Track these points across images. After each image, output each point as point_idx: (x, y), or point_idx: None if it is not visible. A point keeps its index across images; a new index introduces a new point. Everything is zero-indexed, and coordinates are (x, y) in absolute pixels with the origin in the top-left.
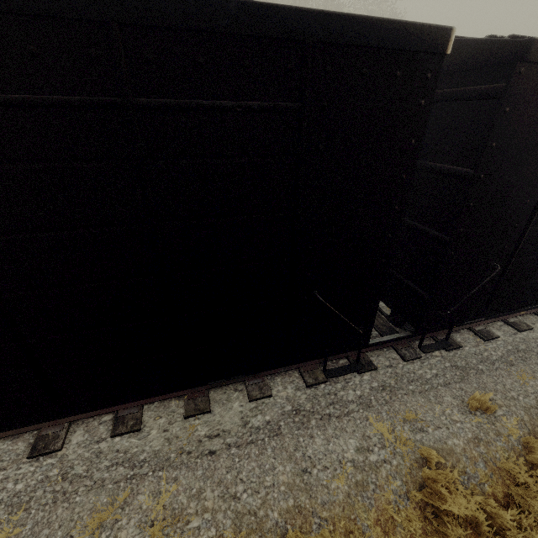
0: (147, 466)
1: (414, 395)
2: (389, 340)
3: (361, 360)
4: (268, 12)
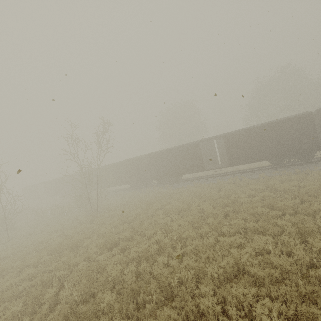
0: (280, 170)
1: None
2: None
3: None
4: (290, 118)
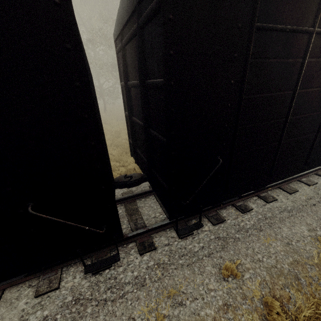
0: None
1: (183, 268)
2: (169, 222)
3: (145, 242)
4: None
